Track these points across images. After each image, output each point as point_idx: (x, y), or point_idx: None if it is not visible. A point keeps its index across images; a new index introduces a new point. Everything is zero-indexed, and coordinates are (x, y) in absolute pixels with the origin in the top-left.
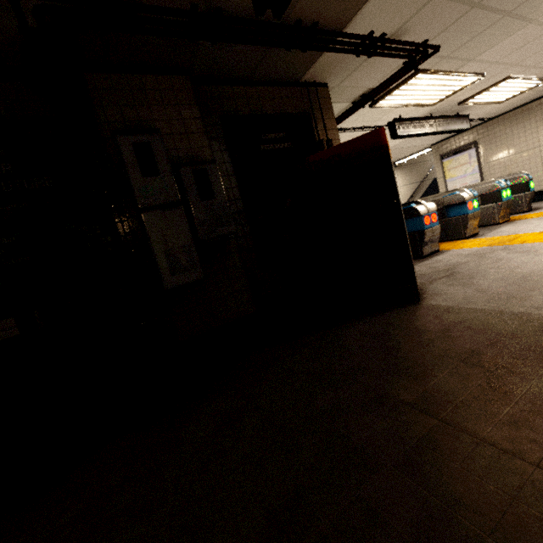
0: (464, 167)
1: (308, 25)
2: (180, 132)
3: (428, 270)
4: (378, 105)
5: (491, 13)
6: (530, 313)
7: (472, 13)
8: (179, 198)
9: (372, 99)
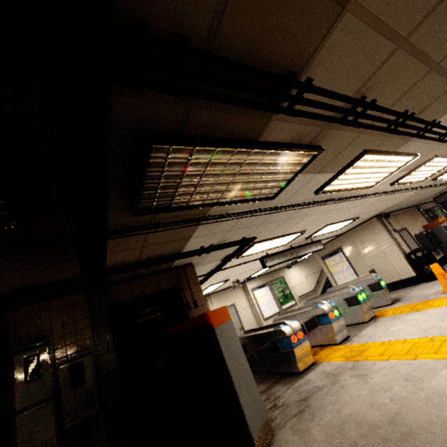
0: (340, 265)
1: (156, 257)
2: (71, 332)
3: (294, 398)
4: (242, 256)
5: (275, 222)
6: None
7: (262, 226)
8: (53, 393)
9: (233, 257)
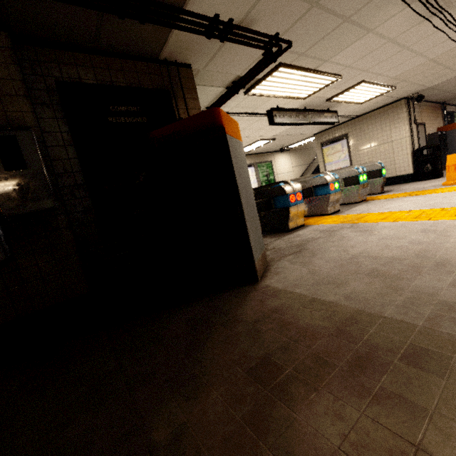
0: (338, 154)
1: None
2: None
3: (286, 244)
4: (253, 93)
5: (332, 15)
6: (338, 303)
7: (314, 13)
8: None
9: (243, 86)
